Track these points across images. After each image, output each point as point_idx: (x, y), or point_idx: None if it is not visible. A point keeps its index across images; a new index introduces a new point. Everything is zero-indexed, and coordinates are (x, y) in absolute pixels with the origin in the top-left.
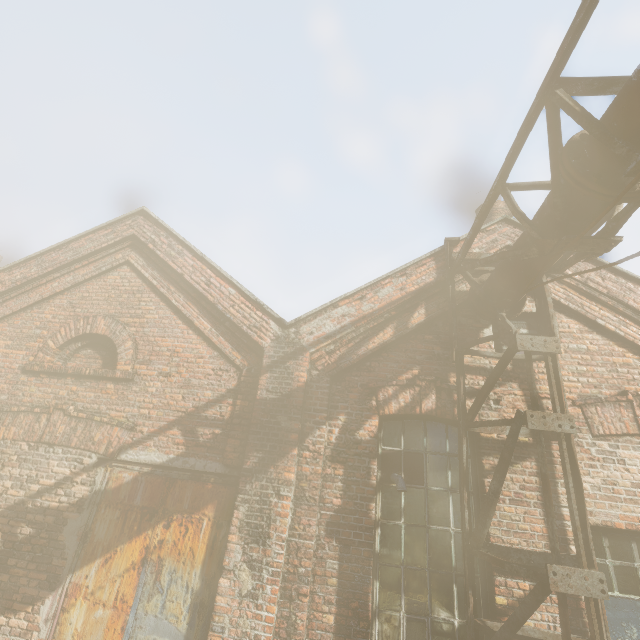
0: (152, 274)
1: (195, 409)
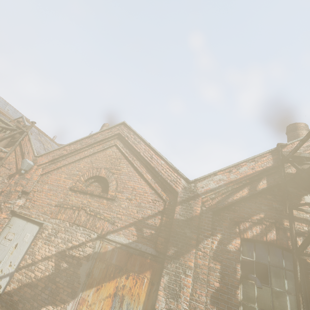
0: (126, 151)
1: (142, 218)
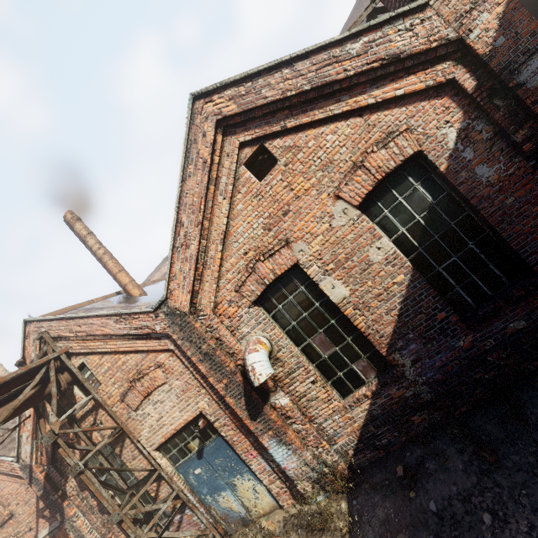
0: None
1: (37, 508)
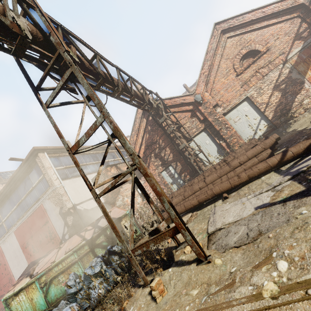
0: (240, 31)
1: (295, 34)
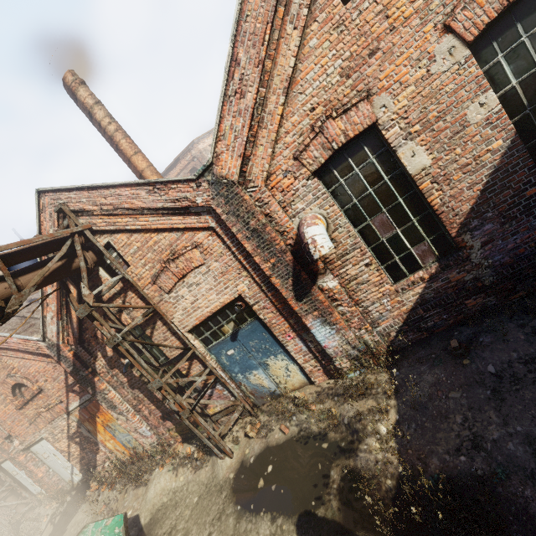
0: None
1: (66, 384)
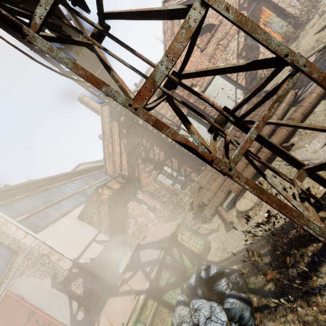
0: None
1: (238, 6)
